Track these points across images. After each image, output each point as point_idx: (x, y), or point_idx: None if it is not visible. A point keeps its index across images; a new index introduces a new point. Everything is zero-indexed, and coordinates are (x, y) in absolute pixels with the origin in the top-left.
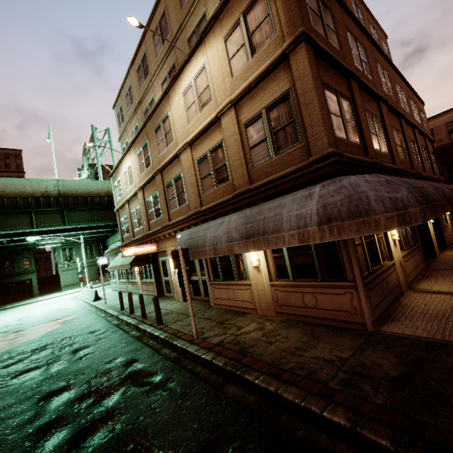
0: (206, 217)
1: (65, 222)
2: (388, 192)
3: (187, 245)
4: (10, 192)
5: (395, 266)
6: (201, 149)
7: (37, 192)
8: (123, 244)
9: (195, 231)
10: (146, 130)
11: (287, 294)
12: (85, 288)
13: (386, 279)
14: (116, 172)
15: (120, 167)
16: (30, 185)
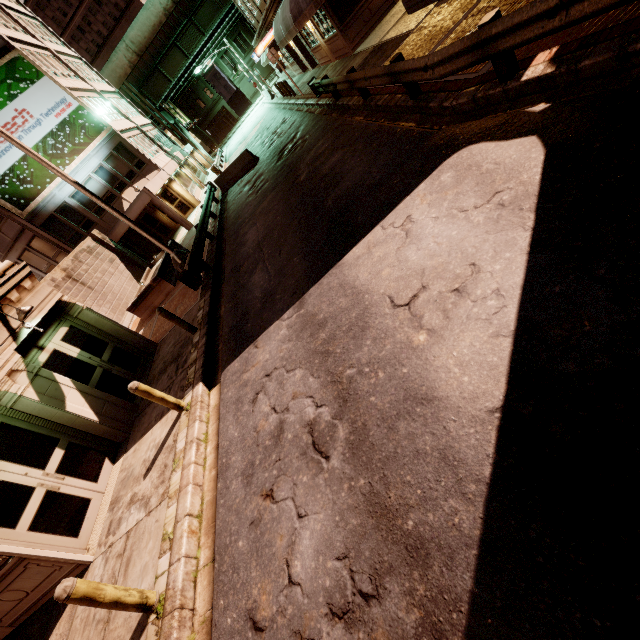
0: (278, 1)
1: (202, 32)
2: None
3: (277, 37)
4: (149, 36)
5: None
6: None
7: (160, 17)
8: (257, 33)
9: (275, 23)
10: None
11: (331, 46)
12: (262, 92)
13: (369, 7)
14: None
15: None
16: (151, 14)
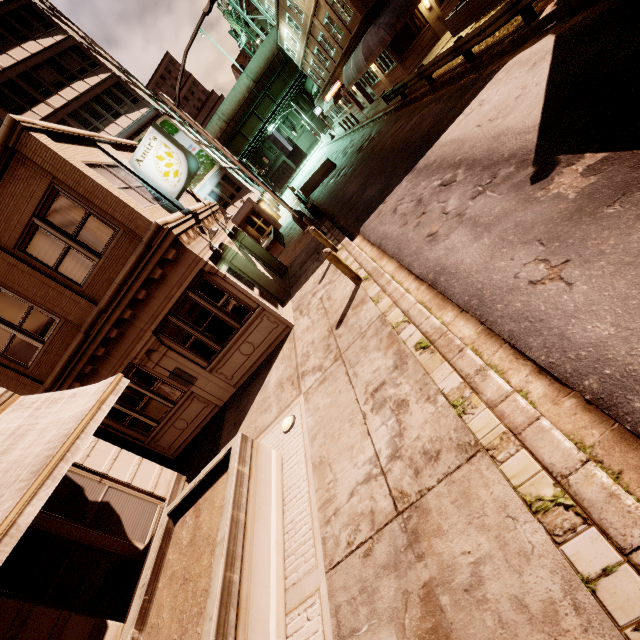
0: (347, 56)
1: (274, 101)
2: (377, 38)
3: (347, 81)
4: (235, 108)
5: (430, 27)
6: (321, 17)
7: (244, 94)
8: (322, 91)
9: (345, 71)
10: (282, 6)
11: (390, 78)
12: (322, 138)
13: (420, 44)
14: (279, 39)
15: (280, 34)
16: (238, 92)
